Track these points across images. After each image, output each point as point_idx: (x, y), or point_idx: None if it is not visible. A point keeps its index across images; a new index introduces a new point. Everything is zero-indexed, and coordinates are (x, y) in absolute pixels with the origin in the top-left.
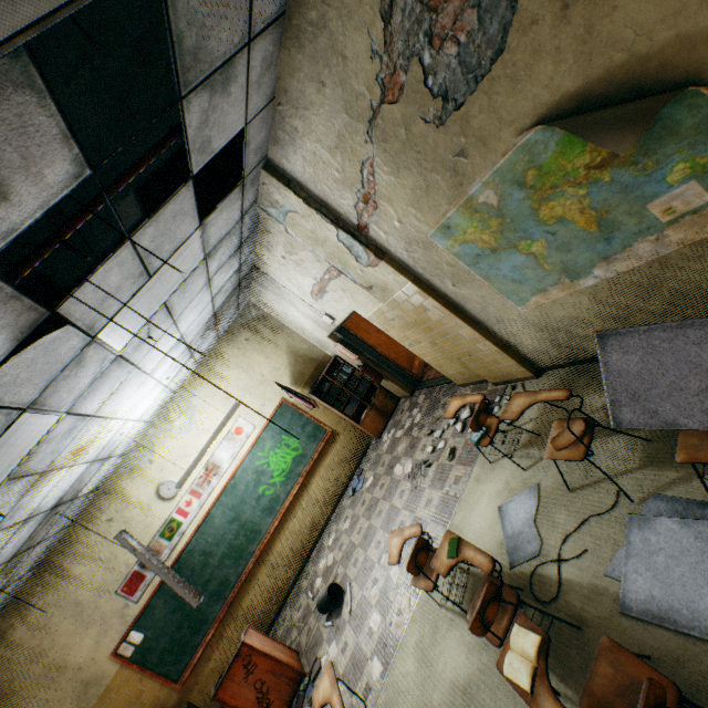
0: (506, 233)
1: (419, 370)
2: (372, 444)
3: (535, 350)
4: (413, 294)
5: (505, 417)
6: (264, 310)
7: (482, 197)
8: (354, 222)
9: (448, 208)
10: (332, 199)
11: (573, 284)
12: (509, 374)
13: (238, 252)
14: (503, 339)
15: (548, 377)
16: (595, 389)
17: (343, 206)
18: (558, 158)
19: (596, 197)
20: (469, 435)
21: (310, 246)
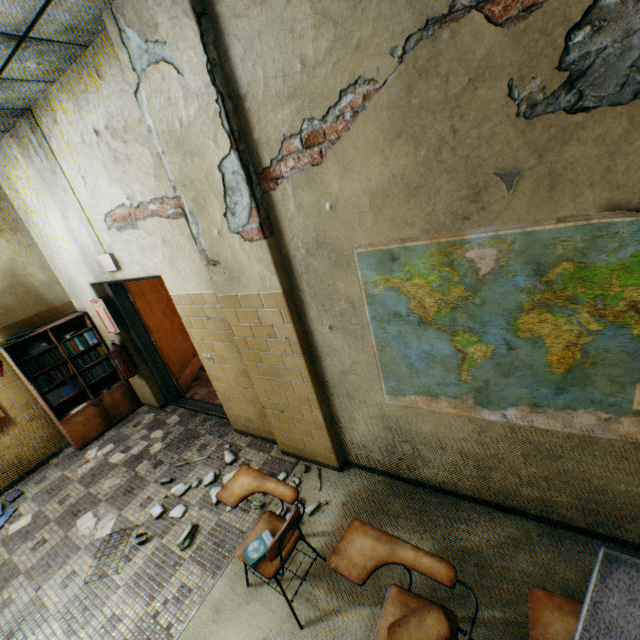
0: (458, 313)
1: (188, 381)
2: (64, 453)
3: (362, 443)
4: (271, 307)
5: (339, 566)
6: (5, 188)
7: (477, 252)
8: (263, 160)
9: (419, 235)
10: (256, 100)
11: (473, 408)
12: (311, 452)
13: (8, 45)
14: (336, 414)
15: (354, 477)
16: (414, 526)
17: (266, 124)
18: (615, 271)
19: (602, 342)
20: (227, 514)
21: (162, 143)
